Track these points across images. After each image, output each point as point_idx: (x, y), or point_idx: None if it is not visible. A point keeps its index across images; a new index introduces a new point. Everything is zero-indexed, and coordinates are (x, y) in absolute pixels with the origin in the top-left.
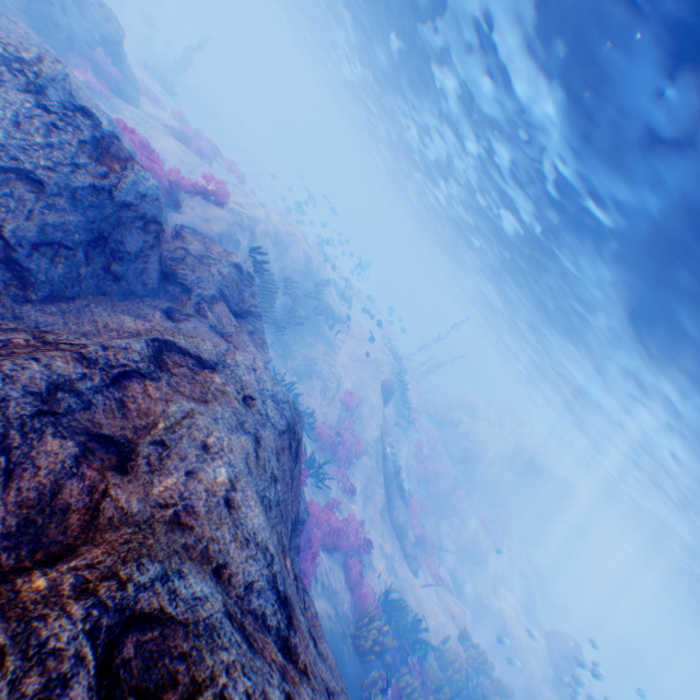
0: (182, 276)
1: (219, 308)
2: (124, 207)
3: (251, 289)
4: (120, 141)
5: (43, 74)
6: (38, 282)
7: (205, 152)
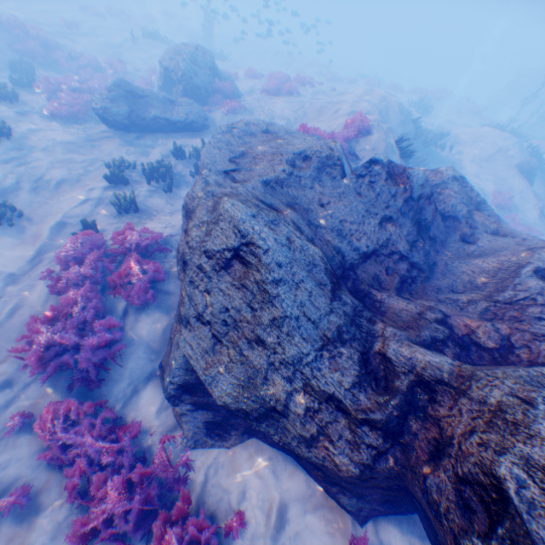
0: (443, 212)
1: (475, 218)
2: (416, 199)
3: (465, 187)
4: (392, 162)
5: (337, 156)
6: (421, 266)
7: (289, 89)
